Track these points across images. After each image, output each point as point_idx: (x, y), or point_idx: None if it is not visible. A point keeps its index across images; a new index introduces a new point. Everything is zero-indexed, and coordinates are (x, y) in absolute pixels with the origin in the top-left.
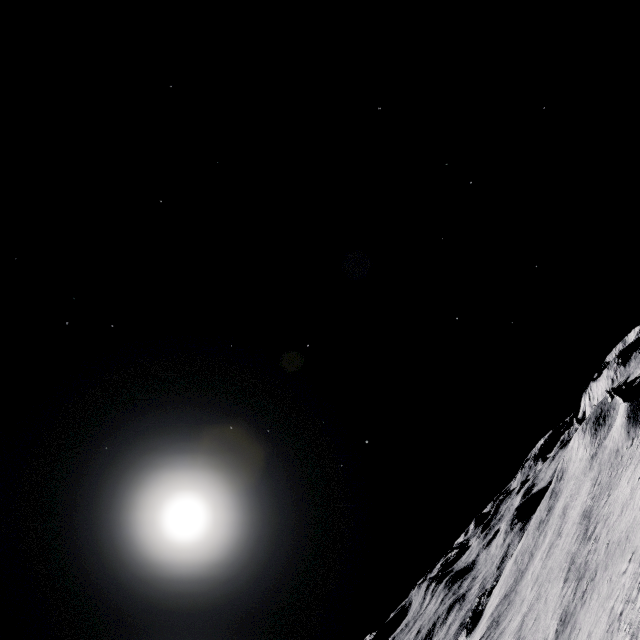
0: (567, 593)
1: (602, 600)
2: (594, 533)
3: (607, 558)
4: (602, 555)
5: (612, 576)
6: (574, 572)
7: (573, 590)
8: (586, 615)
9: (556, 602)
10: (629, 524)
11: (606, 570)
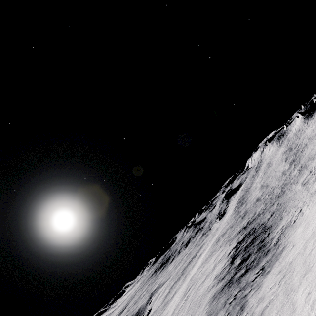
0: (290, 159)
1: (315, 142)
2: (297, 145)
3: (311, 138)
4: (307, 141)
5: None
6: (291, 156)
7: (294, 156)
8: (307, 150)
9: (284, 165)
10: None
11: (313, 139)
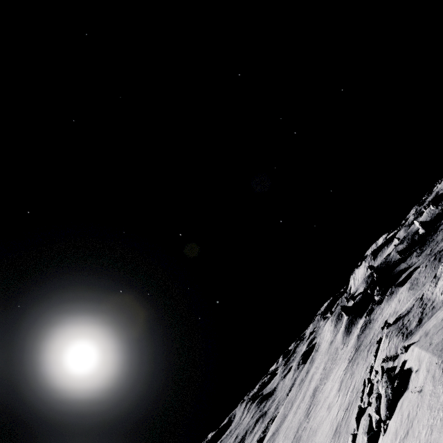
0: None
1: None
2: (310, 413)
3: (306, 441)
4: (306, 437)
5: None
6: (295, 441)
7: None
8: None
9: None
10: (320, 420)
11: None
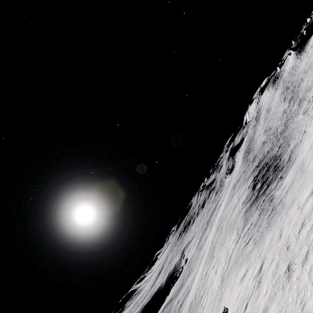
0: (288, 98)
1: (310, 74)
2: (293, 82)
3: (306, 71)
4: (303, 75)
5: (312, 68)
6: (288, 94)
7: (291, 94)
8: (303, 84)
9: (283, 105)
10: None
11: (307, 72)
